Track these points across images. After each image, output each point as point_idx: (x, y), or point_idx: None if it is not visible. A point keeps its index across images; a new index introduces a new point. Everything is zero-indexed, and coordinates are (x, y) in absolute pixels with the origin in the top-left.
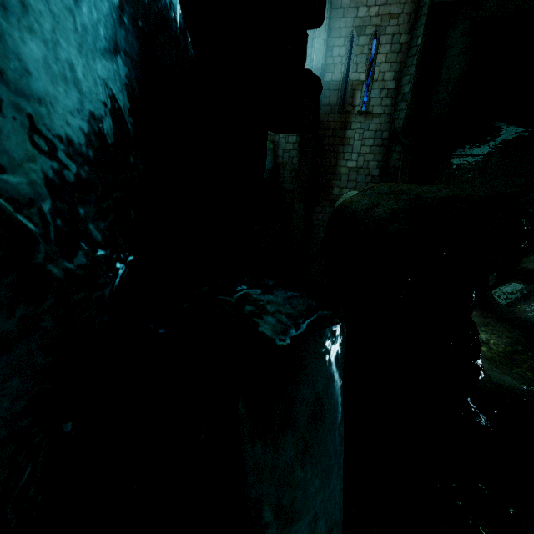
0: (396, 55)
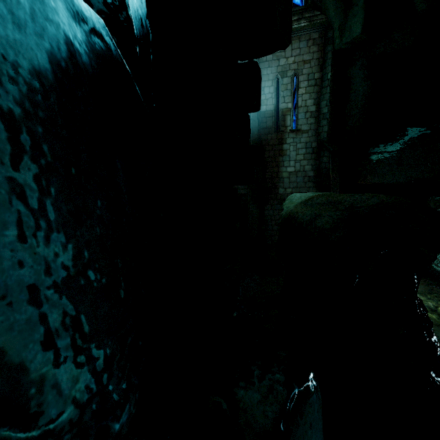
0: (313, 87)
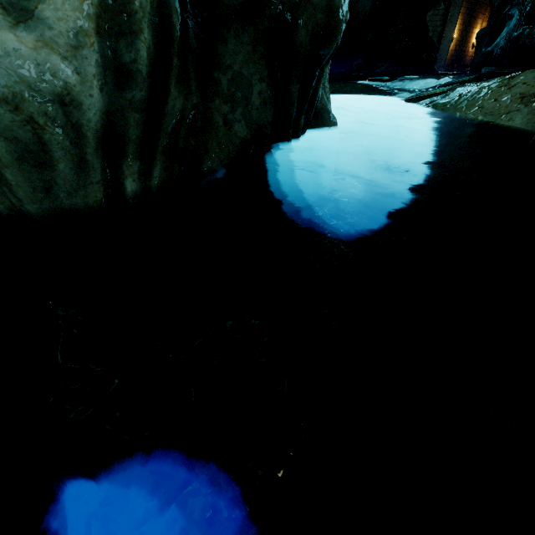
0: None
